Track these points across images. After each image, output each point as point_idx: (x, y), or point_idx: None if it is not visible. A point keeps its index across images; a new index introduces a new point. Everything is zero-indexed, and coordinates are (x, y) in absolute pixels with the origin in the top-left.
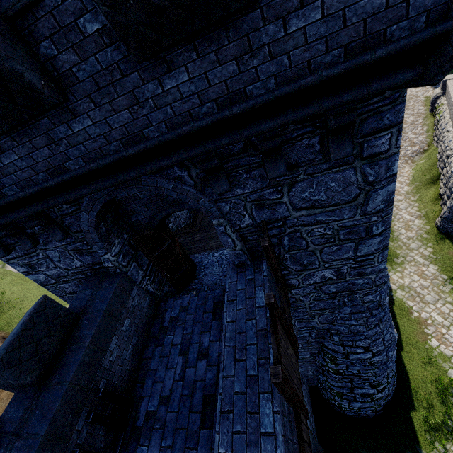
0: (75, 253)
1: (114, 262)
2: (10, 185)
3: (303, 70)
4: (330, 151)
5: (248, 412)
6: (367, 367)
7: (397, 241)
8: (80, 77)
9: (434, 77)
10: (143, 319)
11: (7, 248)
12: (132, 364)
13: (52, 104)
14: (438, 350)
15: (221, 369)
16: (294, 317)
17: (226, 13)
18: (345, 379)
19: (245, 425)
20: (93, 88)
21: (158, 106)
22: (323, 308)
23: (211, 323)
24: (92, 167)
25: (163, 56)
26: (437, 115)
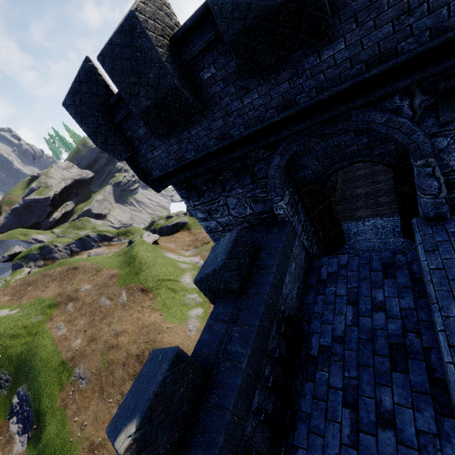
0: (250, 201)
1: (285, 210)
2: (238, 126)
3: None
4: None
5: None
6: None
7: None
8: None
9: None
10: (301, 269)
11: (199, 194)
12: (297, 304)
13: (328, 25)
14: None
15: (436, 309)
16: None
17: None
18: None
19: None
20: (364, 5)
21: (432, 9)
22: None
23: (383, 281)
24: (324, 96)
25: None
26: None
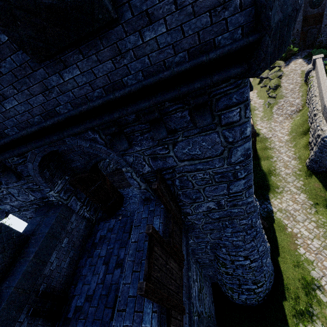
0: (29, 191)
1: (56, 197)
2: None
3: (161, 67)
4: (196, 121)
5: (135, 311)
6: (247, 270)
7: (278, 176)
8: (3, 72)
9: (255, 72)
10: (80, 237)
11: None
12: (69, 271)
13: None
14: (304, 256)
15: (122, 277)
16: (192, 235)
17: (91, 29)
18: (233, 278)
19: (132, 320)
20: (14, 79)
21: (63, 91)
22: (212, 228)
23: (128, 241)
24: (23, 133)
25: (59, 57)
26: (309, 84)
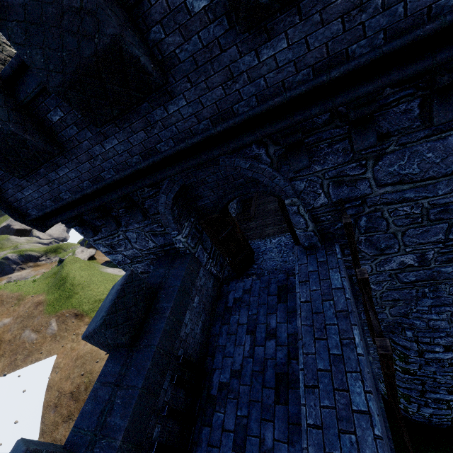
0: (150, 235)
1: (184, 244)
2: (108, 169)
3: (420, 18)
4: (434, 115)
5: (335, 389)
6: (445, 369)
7: None
8: (181, 58)
9: None
10: (209, 299)
11: (95, 230)
12: (202, 339)
13: (158, 86)
14: None
15: (300, 346)
16: (360, 307)
17: None
18: (415, 380)
19: (333, 400)
20: (192, 67)
21: (252, 79)
22: (397, 298)
23: (277, 306)
24: (181, 147)
25: (264, 24)
26: None
